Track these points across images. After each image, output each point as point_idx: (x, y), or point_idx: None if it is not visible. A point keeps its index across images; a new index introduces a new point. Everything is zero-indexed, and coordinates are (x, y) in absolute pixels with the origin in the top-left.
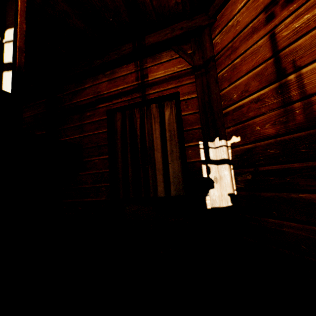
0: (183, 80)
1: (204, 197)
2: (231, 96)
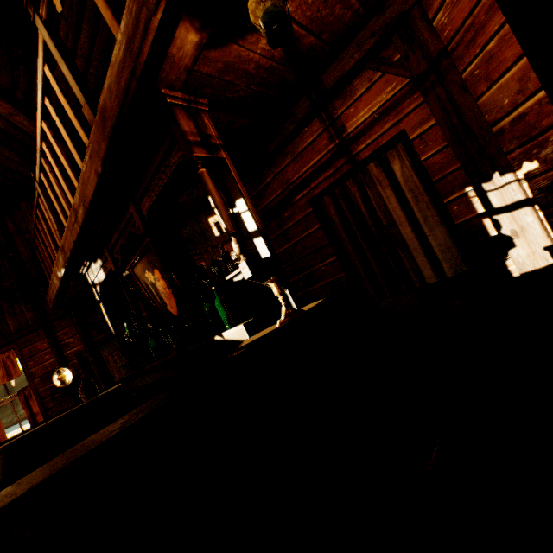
0: (403, 107)
1: (503, 263)
2: (498, 102)
